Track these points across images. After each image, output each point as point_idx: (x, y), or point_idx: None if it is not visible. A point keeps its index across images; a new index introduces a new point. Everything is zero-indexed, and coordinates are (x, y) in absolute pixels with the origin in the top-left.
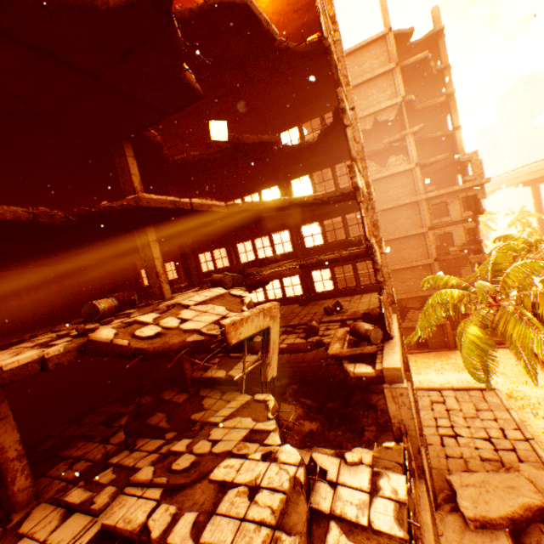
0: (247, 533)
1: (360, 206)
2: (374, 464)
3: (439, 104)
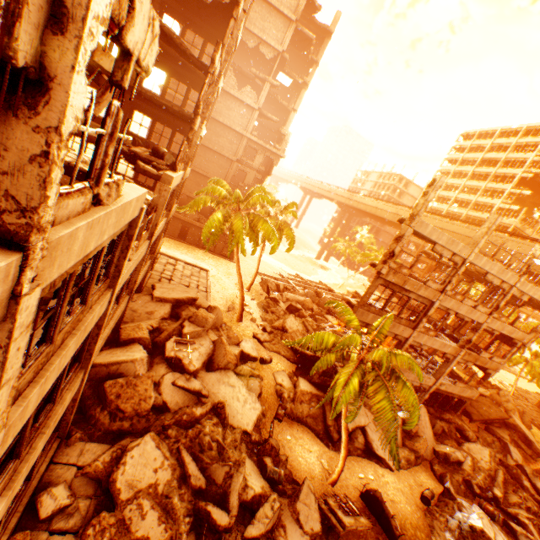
0: None
1: (208, 76)
2: None
3: (298, 84)
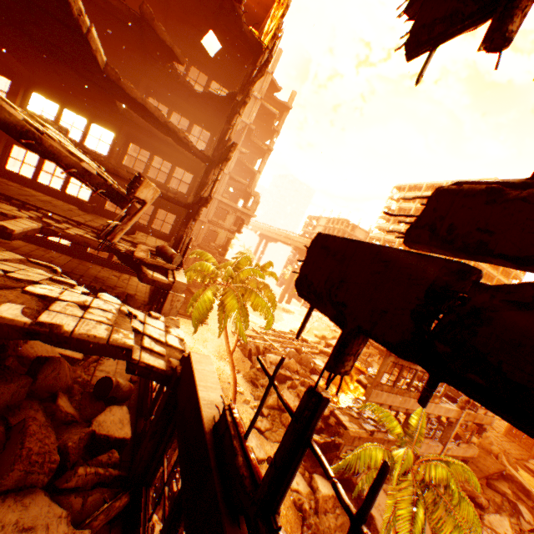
0: (91, 324)
1: (221, 173)
2: (166, 323)
3: (262, 149)
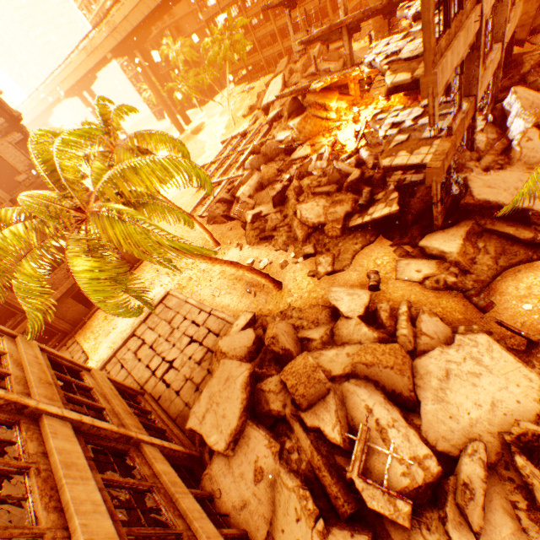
0: None
1: None
2: None
3: None
